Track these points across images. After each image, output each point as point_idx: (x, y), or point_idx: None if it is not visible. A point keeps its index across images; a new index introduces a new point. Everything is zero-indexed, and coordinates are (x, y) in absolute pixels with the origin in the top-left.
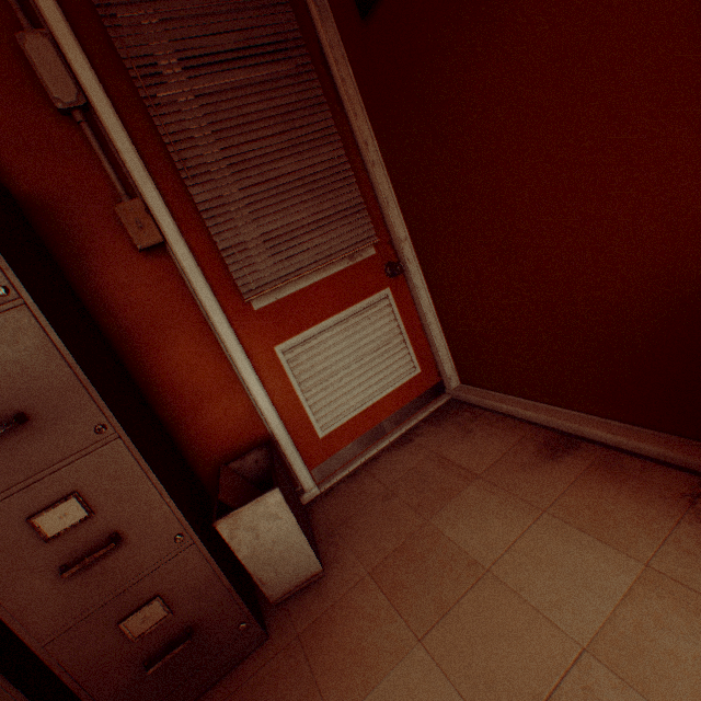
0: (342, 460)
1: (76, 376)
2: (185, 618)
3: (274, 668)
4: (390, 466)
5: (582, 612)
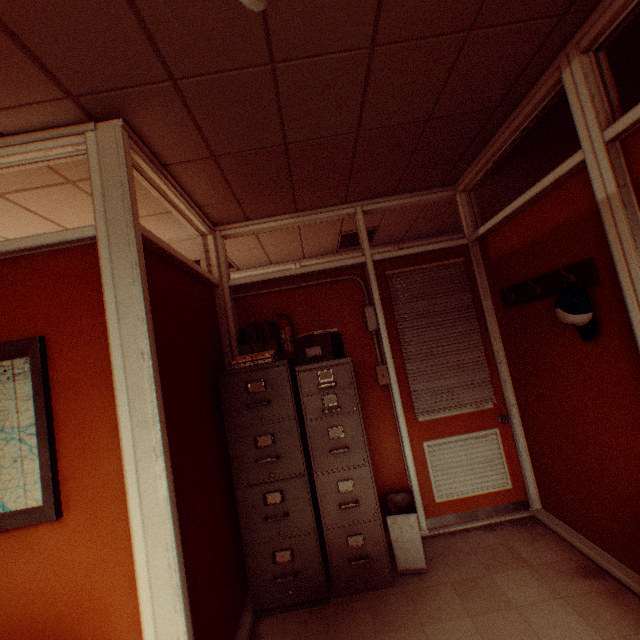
0: (445, 521)
1: (363, 439)
2: (367, 549)
3: (396, 596)
4: (475, 537)
5: (556, 639)
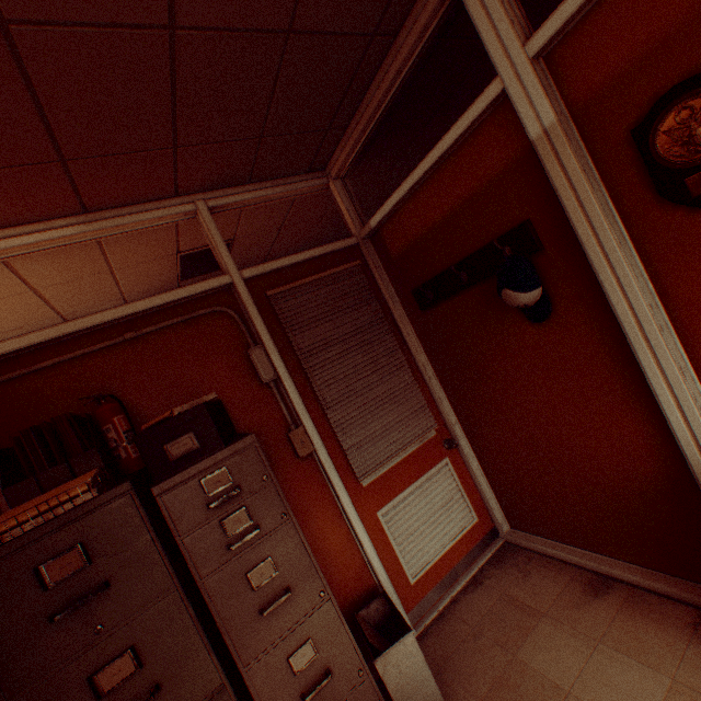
0: (429, 603)
1: (311, 560)
2: None
3: None
4: (470, 606)
5: None
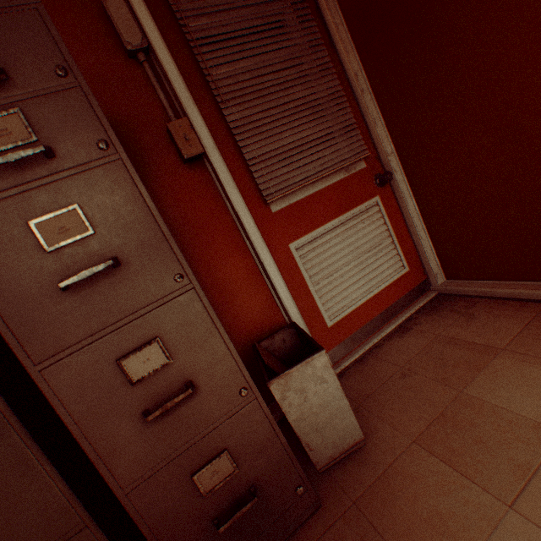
0: (347, 348)
1: (158, 227)
2: (248, 476)
3: (337, 536)
4: (397, 350)
5: None
